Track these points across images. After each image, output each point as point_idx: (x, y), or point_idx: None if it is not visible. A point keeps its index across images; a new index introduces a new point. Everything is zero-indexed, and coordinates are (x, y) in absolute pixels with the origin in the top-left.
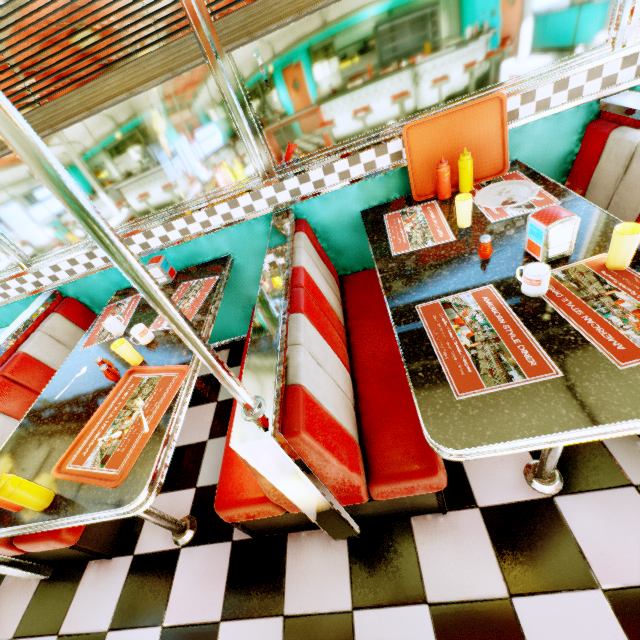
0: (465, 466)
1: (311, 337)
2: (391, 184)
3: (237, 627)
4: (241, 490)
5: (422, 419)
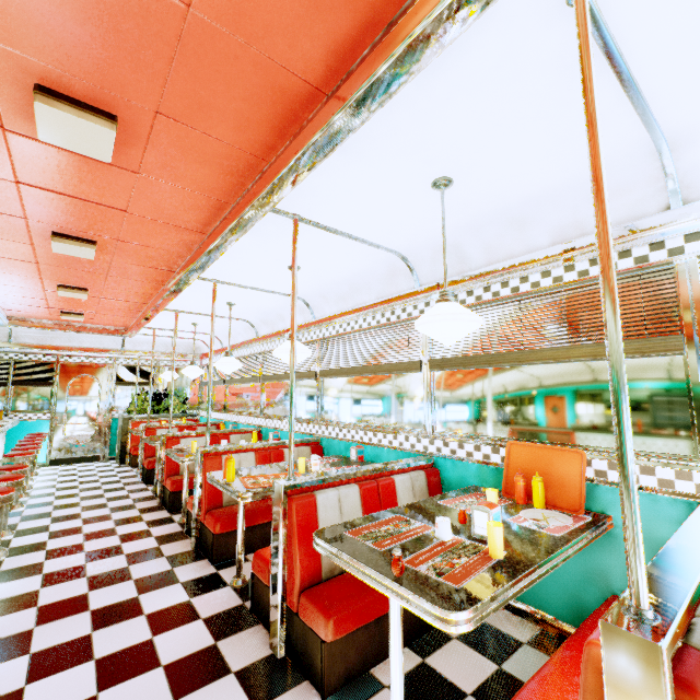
0: (370, 699)
1: (350, 497)
2: (500, 478)
3: (202, 626)
4: (269, 552)
5: (325, 528)
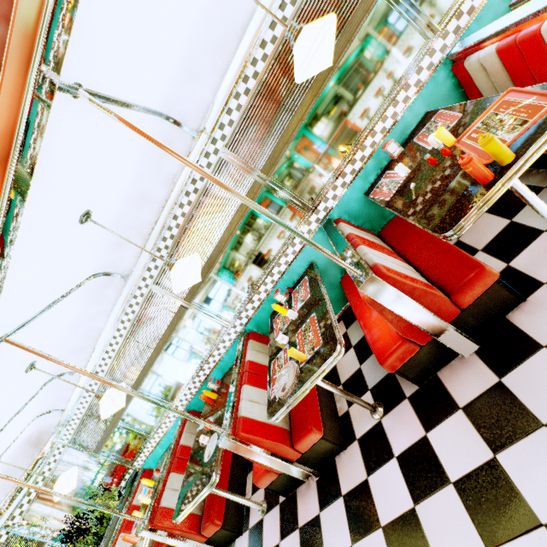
0: None
1: None
2: None
3: None
4: None
5: None
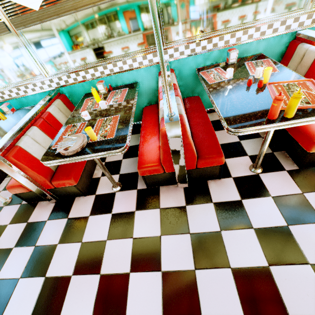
0: None
1: None
2: None
3: (313, 194)
4: None
5: None
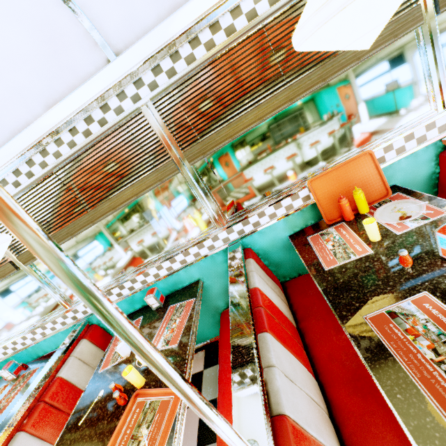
0: None
1: (279, 354)
2: (306, 215)
3: None
4: None
5: None
